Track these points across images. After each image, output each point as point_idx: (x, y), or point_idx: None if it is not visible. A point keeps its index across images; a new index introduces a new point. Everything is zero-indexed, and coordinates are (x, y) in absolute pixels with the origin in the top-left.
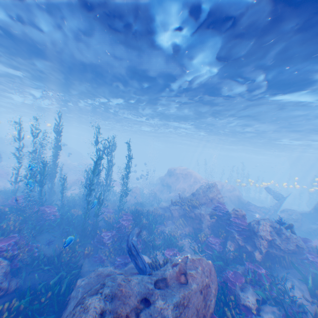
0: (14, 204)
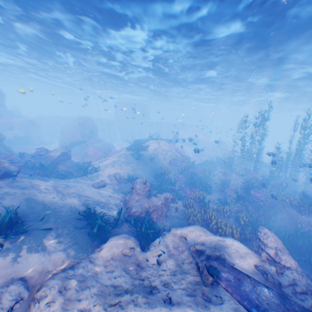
0: (253, 177)
